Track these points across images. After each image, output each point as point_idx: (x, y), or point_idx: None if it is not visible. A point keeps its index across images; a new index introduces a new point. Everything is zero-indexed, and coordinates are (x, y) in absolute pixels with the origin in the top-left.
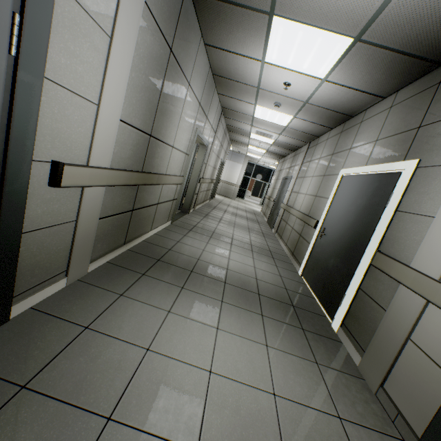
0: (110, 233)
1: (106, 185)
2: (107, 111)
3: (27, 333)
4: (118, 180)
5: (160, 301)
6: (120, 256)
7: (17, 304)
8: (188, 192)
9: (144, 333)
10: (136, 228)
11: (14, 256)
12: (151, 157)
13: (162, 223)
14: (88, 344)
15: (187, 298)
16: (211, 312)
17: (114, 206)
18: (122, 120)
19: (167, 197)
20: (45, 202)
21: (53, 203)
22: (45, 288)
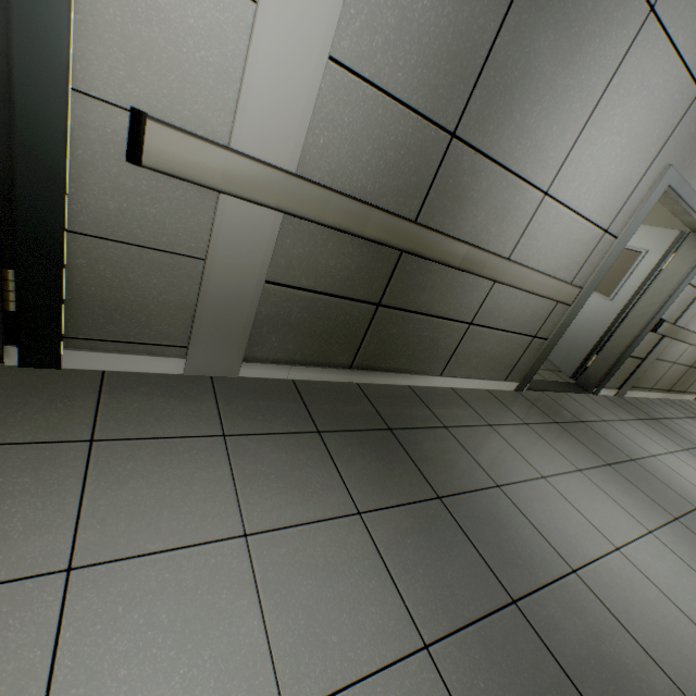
0: (306, 328)
1: (277, 207)
2: (284, 22)
3: (41, 393)
4: (317, 209)
5: (265, 498)
6: (326, 384)
7: (77, 352)
8: (608, 345)
9: (129, 529)
10: (388, 349)
11: (56, 264)
12: (451, 196)
13: (483, 376)
14: (41, 465)
15: (333, 545)
16: (343, 644)
17: (316, 272)
18: (344, 64)
19: (507, 320)
20: (125, 192)
21: (144, 202)
22: (137, 354)
